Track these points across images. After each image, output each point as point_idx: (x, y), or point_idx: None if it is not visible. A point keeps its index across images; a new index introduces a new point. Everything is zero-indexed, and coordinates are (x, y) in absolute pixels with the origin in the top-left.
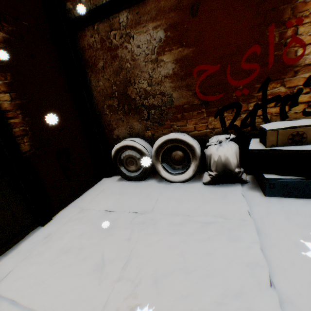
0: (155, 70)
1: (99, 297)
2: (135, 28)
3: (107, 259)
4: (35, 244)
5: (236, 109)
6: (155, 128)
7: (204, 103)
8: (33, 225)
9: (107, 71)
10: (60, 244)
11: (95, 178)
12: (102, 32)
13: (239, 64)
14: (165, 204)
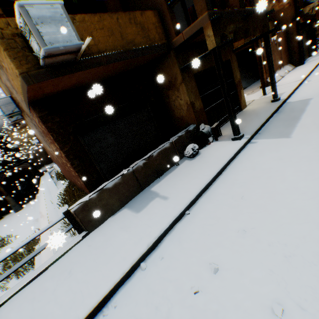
0: None
1: None
2: None
3: None
4: None
5: None
6: None
7: None
8: None
9: None
10: None
11: None
12: None
13: None
14: None
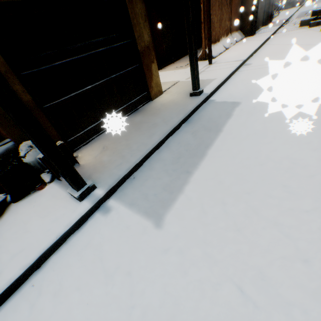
0: None
1: None
2: None
3: None
4: None
5: None
6: None
7: None
8: None
9: None
10: None
11: None
12: None
13: None
14: None
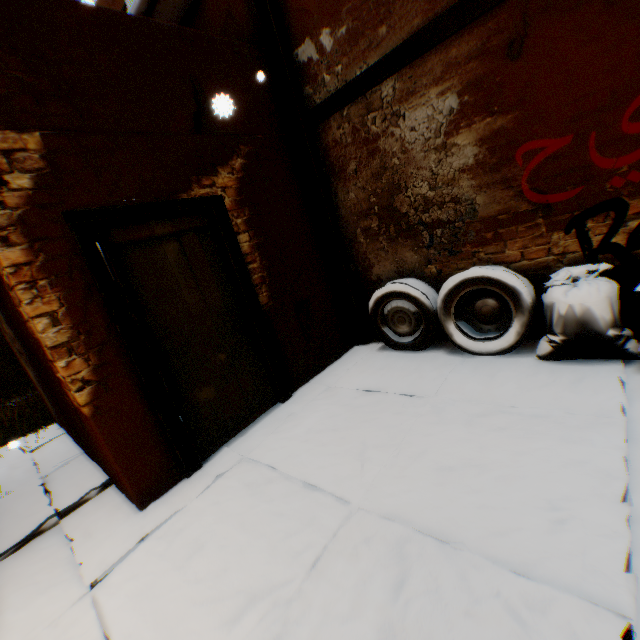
0: (442, 162)
1: (364, 477)
2: (407, 101)
3: (370, 444)
4: (278, 421)
5: (613, 213)
6: (443, 259)
7: (540, 207)
8: (272, 399)
9: (362, 175)
10: (308, 423)
11: (343, 344)
12: (355, 118)
13: (615, 125)
14: (458, 387)
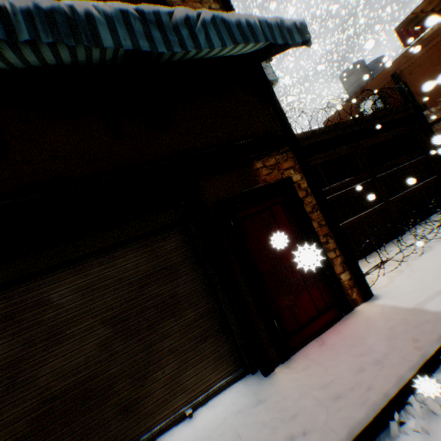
0: None
1: None
2: None
3: None
4: None
5: None
6: None
7: None
8: None
9: None
10: None
11: None
12: None
13: None
14: None
